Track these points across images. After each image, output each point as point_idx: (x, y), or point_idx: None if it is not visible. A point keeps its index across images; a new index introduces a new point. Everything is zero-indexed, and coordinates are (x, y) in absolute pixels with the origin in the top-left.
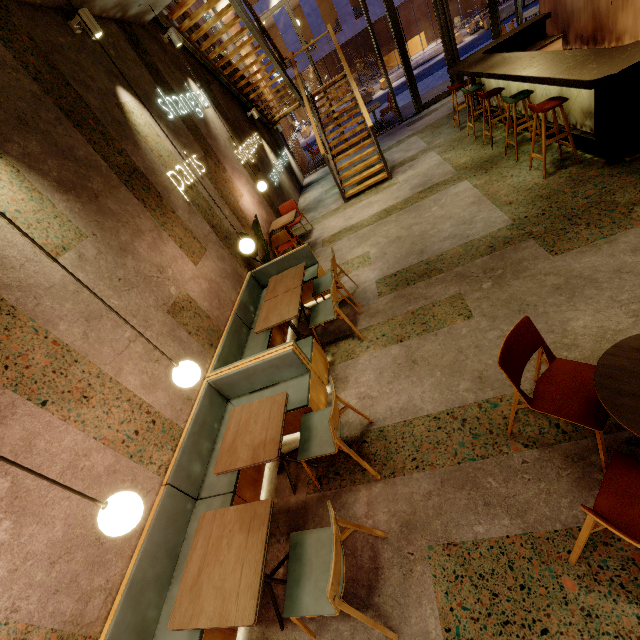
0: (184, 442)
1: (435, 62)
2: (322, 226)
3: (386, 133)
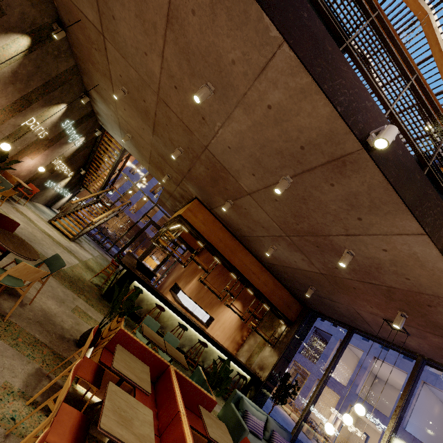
0: None
1: None
2: (27, 209)
3: (99, 245)
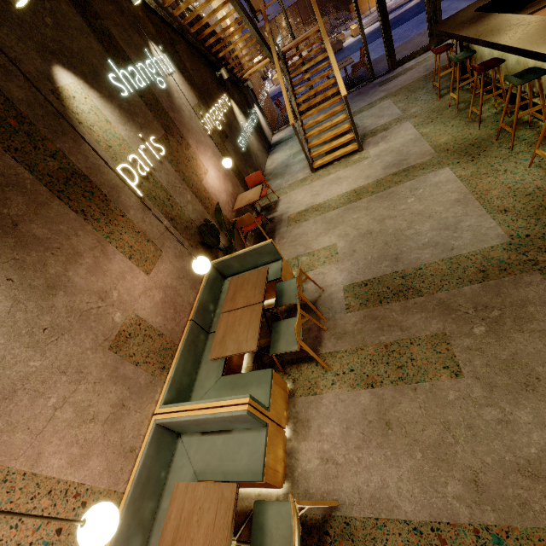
0: (121, 517)
1: (408, 8)
2: (288, 199)
3: (357, 91)
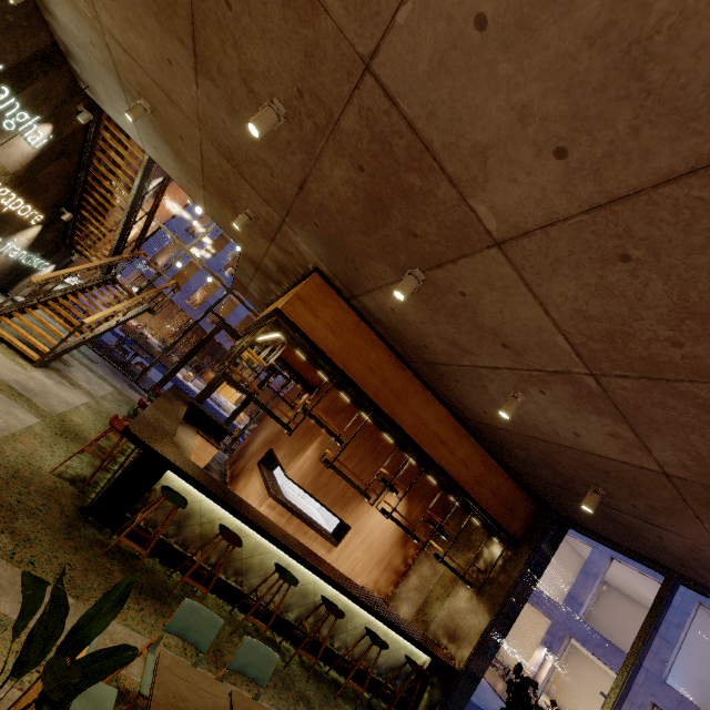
0: None
1: (219, 410)
2: None
3: (117, 370)
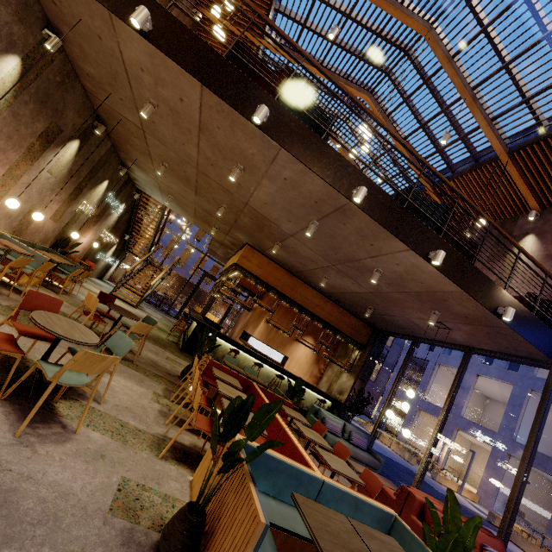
0: None
1: None
2: (90, 286)
3: (157, 308)
